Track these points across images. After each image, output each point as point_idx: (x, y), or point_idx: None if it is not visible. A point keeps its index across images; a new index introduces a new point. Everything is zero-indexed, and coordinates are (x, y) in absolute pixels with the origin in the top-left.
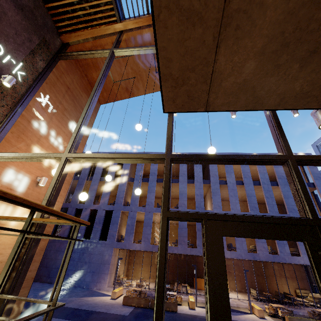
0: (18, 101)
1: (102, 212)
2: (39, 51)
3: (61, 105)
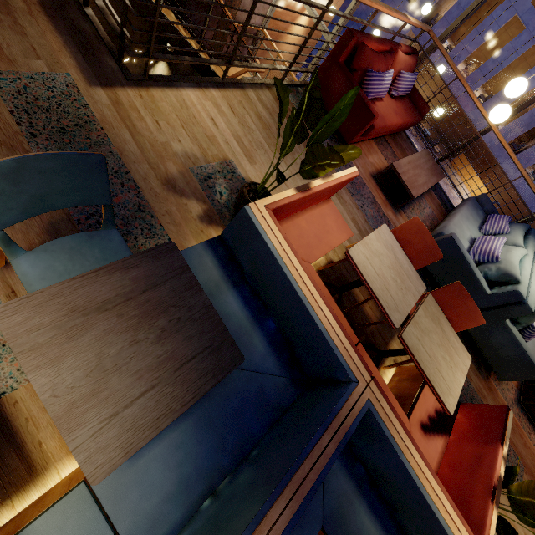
0: None
1: None
2: None
3: None
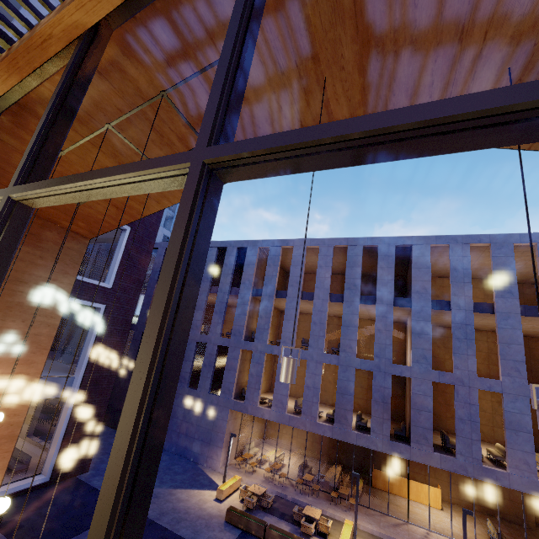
0: None
1: (212, 348)
2: None
3: None
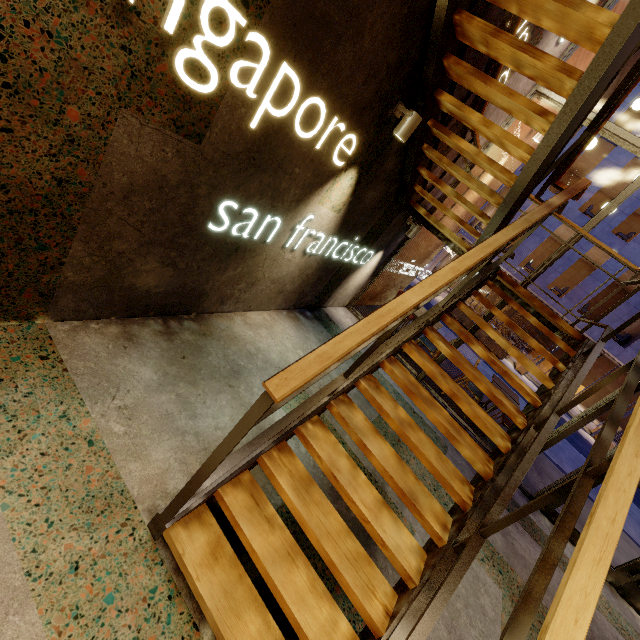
0: None
1: None
2: None
3: None
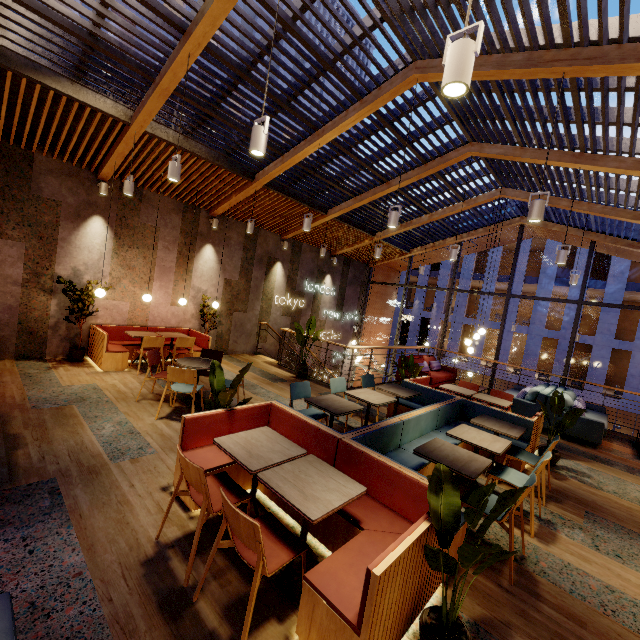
0: (359, 330)
1: (416, 319)
2: (361, 293)
3: (375, 309)
